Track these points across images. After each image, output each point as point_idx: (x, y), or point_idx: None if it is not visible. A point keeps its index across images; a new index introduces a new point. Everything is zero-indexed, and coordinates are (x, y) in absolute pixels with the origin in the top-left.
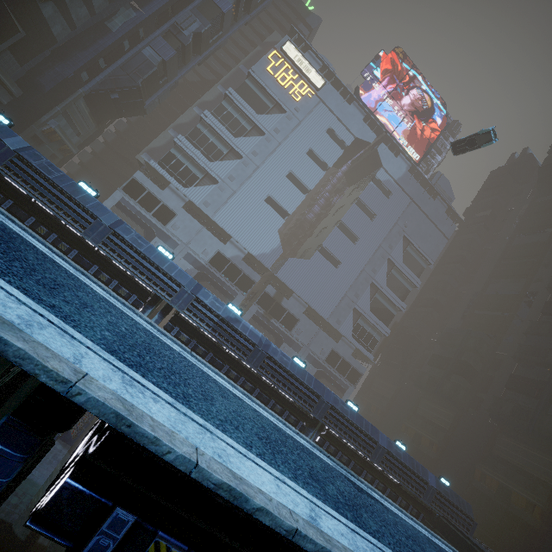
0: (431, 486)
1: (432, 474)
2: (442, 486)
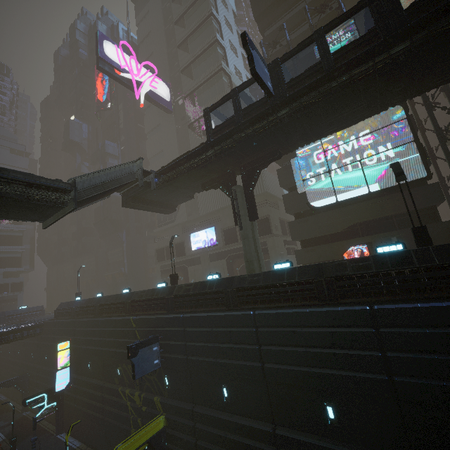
0: (1, 317)
1: (4, 312)
2: (13, 311)
